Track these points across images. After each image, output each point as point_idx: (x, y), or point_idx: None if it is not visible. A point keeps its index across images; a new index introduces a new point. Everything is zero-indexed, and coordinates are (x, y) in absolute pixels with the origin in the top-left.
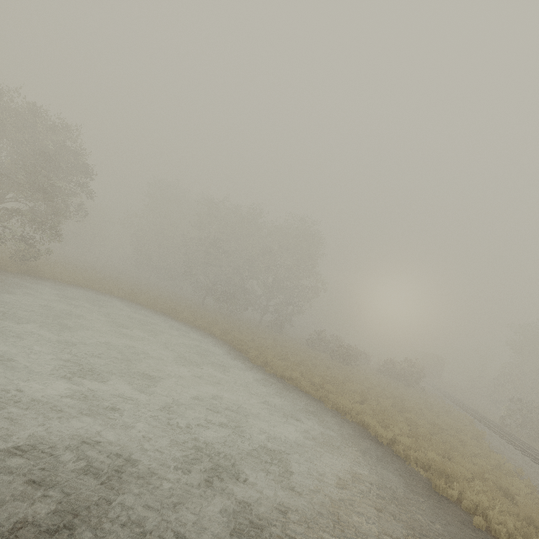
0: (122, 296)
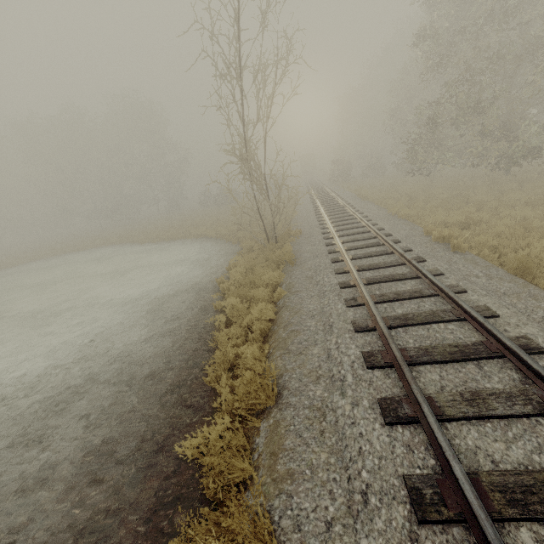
0: (23, 262)
